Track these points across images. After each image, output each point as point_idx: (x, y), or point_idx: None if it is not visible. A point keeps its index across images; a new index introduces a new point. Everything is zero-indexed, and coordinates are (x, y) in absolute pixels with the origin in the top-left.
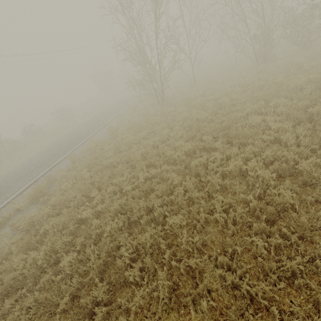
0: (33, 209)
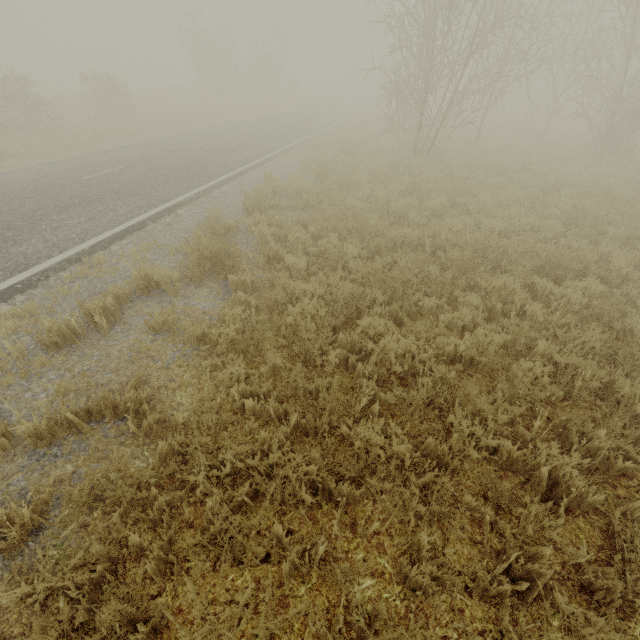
0: (203, 299)
